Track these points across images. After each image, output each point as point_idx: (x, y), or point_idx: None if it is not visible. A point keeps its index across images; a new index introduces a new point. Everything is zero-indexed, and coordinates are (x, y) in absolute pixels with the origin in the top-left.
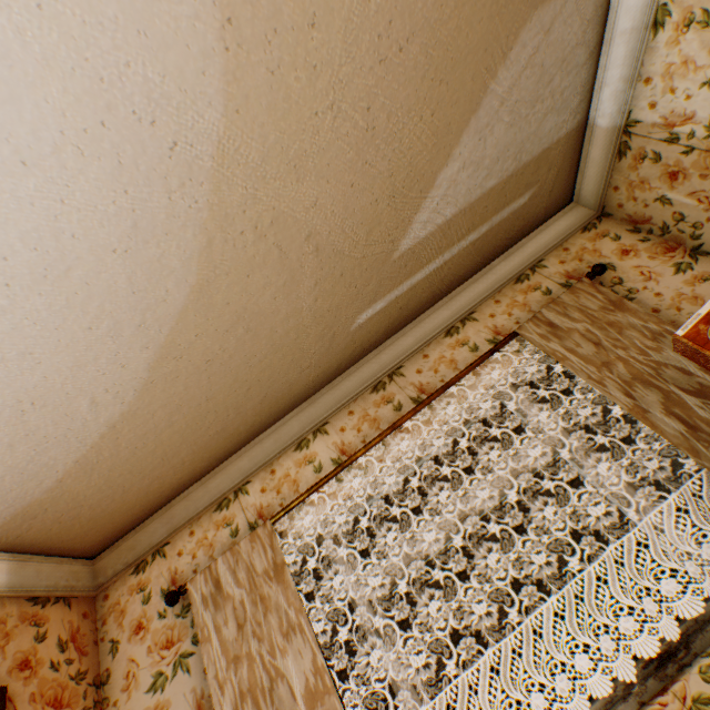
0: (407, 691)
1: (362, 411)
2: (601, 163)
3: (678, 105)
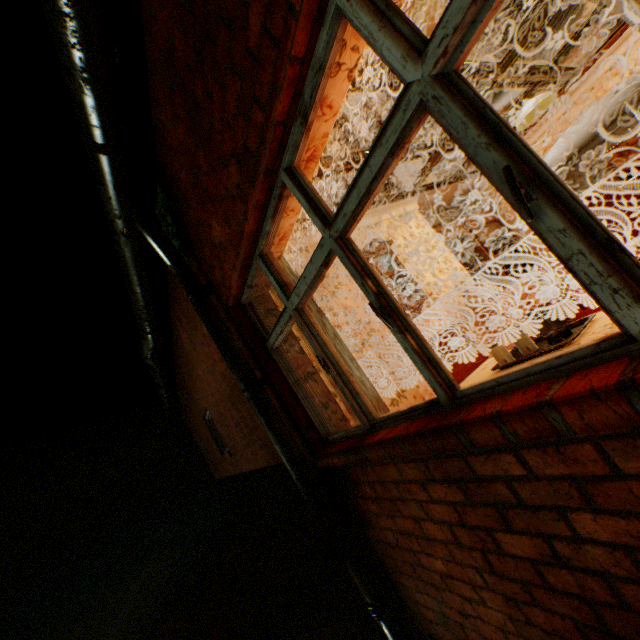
0: None
1: None
2: None
3: None
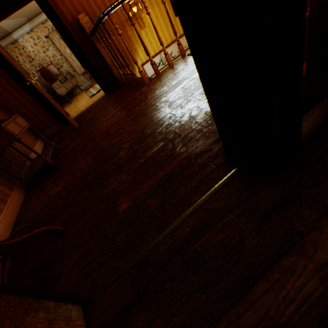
0: None
1: None
2: (9, 42)
3: (27, 46)
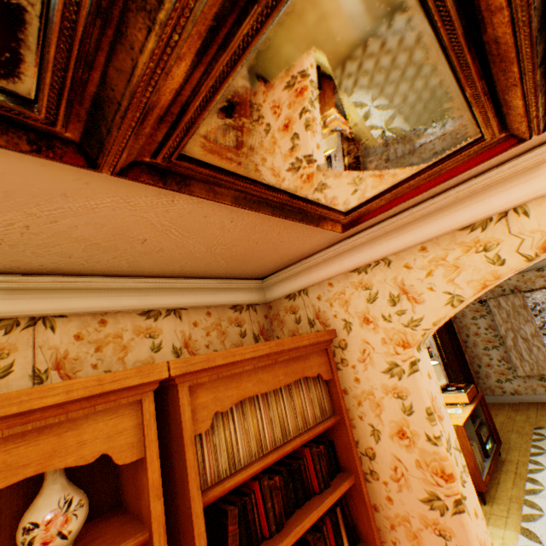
0: None
1: None
2: None
3: None
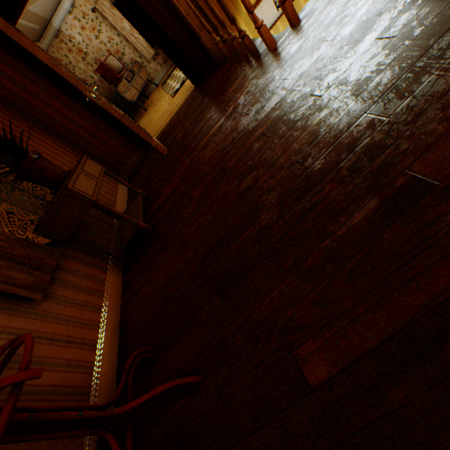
0: None
1: None
2: (52, 37)
3: (73, 34)
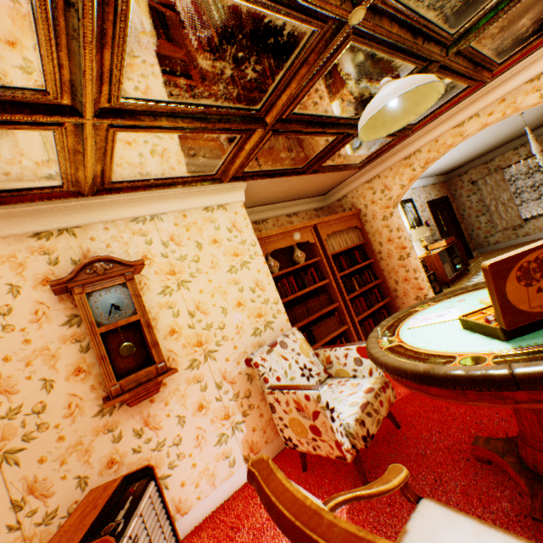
0: (529, 201)
1: (540, 141)
2: None
3: None
